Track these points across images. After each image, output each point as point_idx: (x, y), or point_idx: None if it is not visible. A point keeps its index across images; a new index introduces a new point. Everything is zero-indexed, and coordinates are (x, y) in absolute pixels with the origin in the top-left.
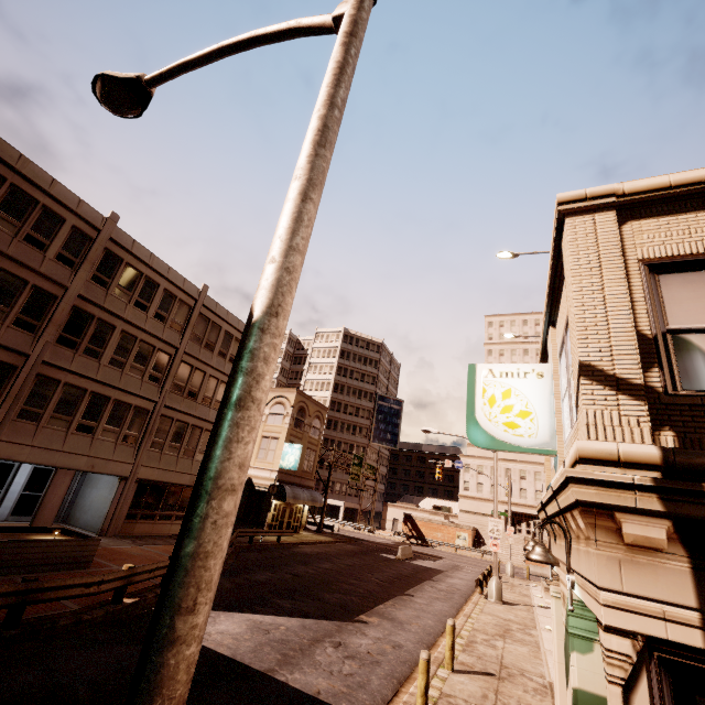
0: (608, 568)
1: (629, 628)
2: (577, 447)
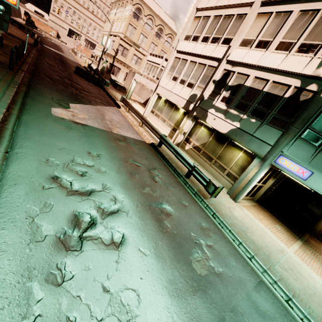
0: (110, 59)
1: (109, 62)
2: (111, 53)
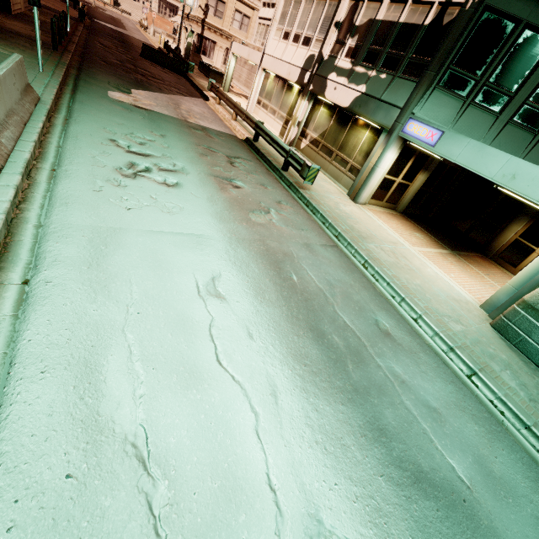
0: (196, 27)
1: (197, 32)
2: (197, 15)
